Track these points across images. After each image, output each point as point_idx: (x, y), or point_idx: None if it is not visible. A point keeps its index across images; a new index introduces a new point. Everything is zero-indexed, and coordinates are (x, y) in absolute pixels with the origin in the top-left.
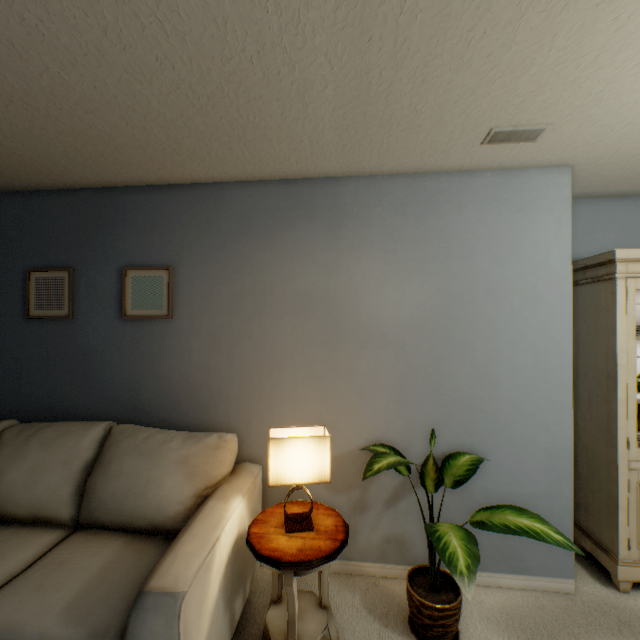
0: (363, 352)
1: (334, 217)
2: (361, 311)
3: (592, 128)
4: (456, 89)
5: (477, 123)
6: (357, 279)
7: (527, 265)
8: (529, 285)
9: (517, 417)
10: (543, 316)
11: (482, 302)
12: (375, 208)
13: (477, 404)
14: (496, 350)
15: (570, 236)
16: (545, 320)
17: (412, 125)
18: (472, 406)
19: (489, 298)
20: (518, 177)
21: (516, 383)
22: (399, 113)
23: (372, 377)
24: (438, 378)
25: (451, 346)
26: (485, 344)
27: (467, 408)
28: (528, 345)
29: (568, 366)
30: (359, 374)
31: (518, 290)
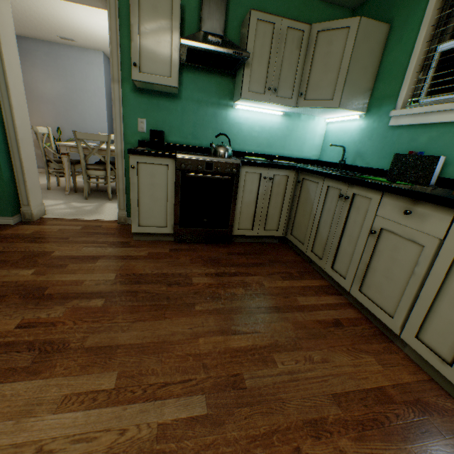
0: (42, 105)
1: (23, 53)
2: (39, 90)
3: (88, 43)
4: (32, 25)
5: (51, 34)
6: (36, 78)
7: (92, 83)
8: (93, 90)
9: (93, 130)
10: (98, 100)
11: (79, 93)
12: (38, 52)
13: (81, 125)
14: (85, 109)
15: (104, 76)
16: (99, 102)
17: (30, 29)
18: (79, 126)
19: (81, 92)
20: (87, 52)
21: (92, 120)
22: (21, 26)
23: (46, 114)
24: (68, 116)
25: (71, 106)
26: (82, 107)
27: (78, 126)
28: (94, 109)
29: (106, 117)
30: (41, 112)
31: (90, 91)
